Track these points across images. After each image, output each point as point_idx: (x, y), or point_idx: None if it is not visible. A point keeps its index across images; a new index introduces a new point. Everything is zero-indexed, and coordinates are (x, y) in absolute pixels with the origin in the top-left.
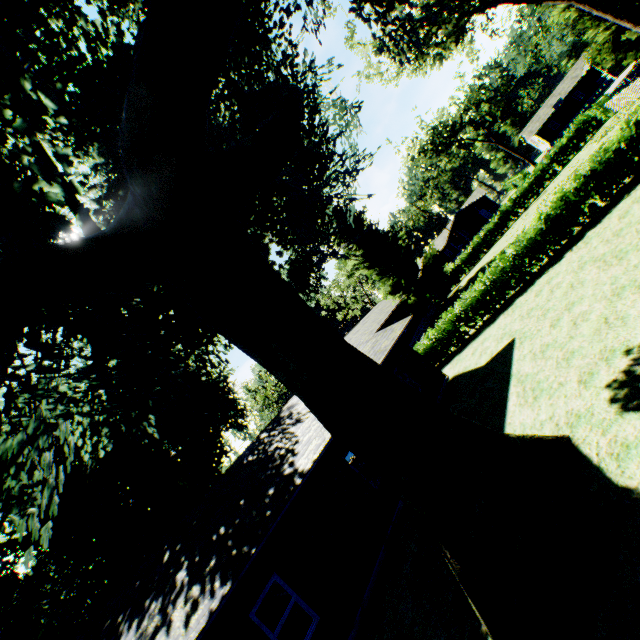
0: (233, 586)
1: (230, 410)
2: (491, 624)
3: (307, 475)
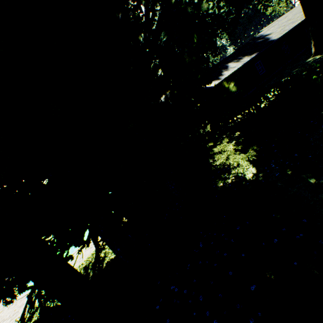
0: (259, 53)
1: (215, 46)
2: (316, 48)
3: (276, 40)
